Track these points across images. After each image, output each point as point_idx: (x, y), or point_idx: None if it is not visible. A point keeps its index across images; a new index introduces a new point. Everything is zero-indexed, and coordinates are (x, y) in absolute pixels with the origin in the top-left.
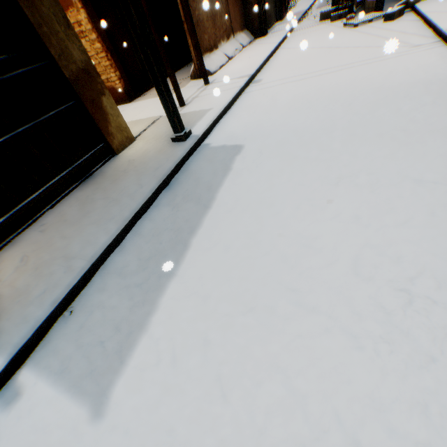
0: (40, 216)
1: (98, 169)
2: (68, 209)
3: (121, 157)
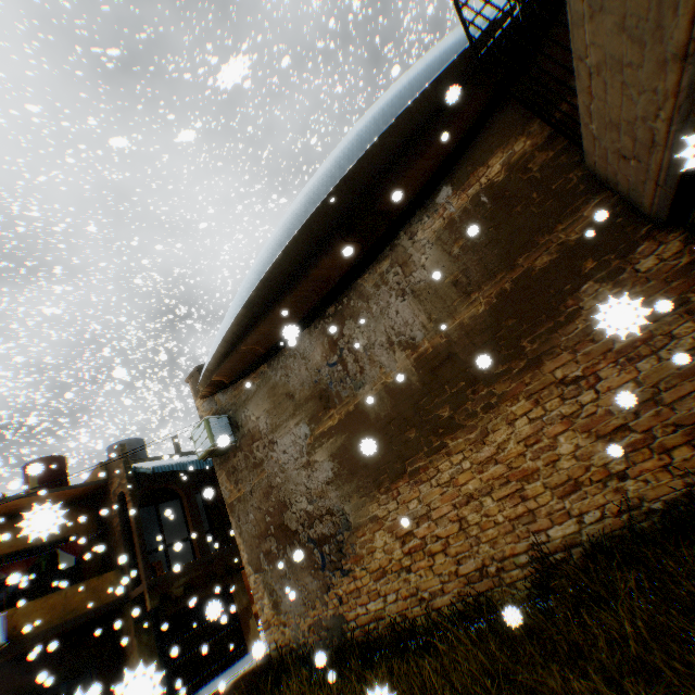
0: (205, 683)
1: (237, 659)
2: (217, 676)
3: (250, 651)
